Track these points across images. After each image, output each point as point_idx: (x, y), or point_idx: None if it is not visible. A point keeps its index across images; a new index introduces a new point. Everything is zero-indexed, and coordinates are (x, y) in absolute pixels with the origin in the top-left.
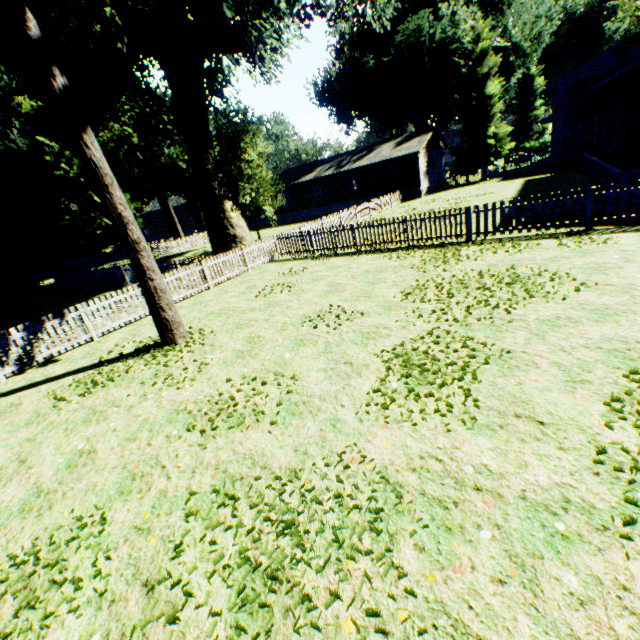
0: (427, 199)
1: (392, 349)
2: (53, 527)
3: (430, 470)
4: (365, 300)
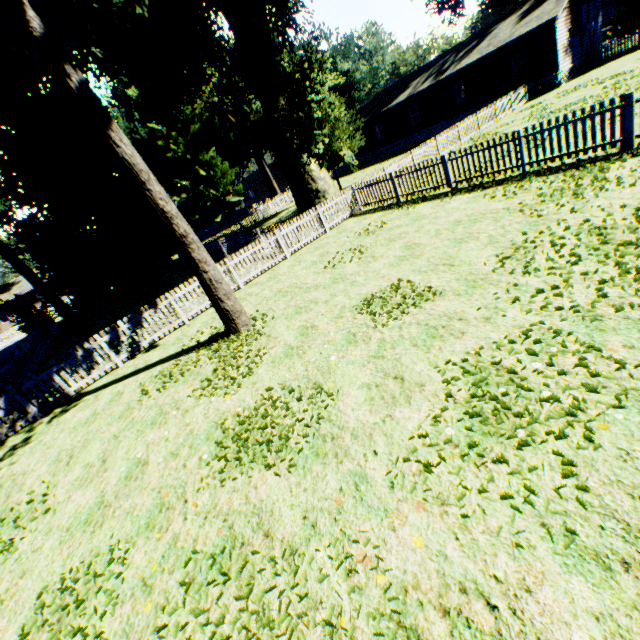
0: (568, 87)
1: (461, 360)
2: (96, 551)
3: (471, 624)
4: (443, 270)
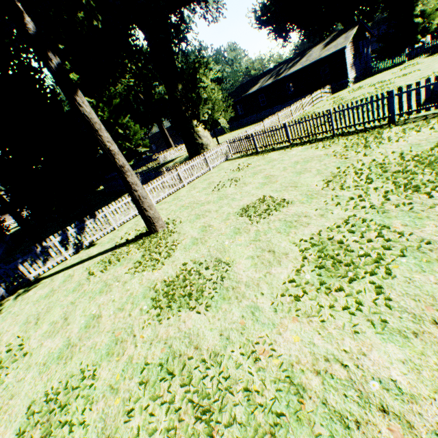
0: (354, 87)
1: (309, 238)
2: (70, 374)
3: (334, 376)
4: (291, 190)
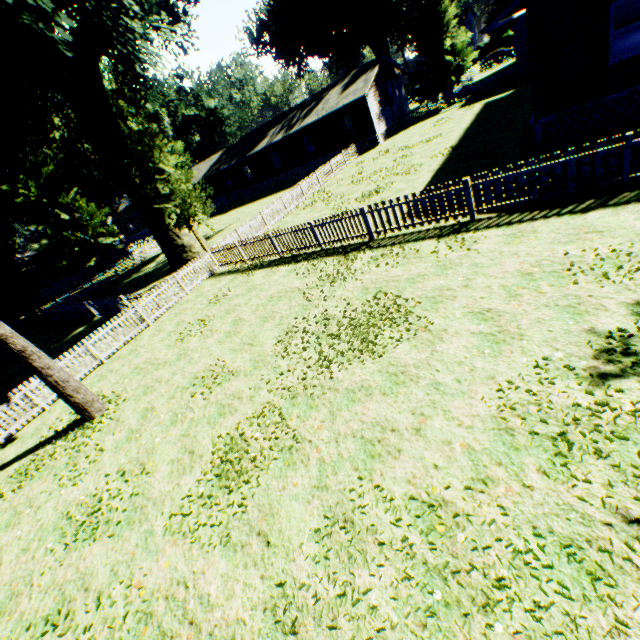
0: (383, 148)
1: (227, 434)
2: None
3: (176, 599)
4: (247, 350)
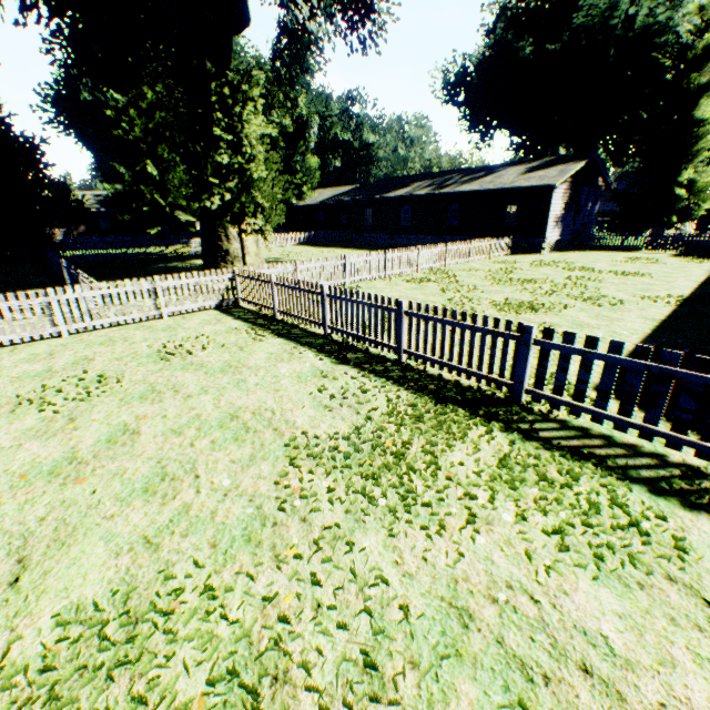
0: (547, 258)
1: None
2: None
3: None
4: None
